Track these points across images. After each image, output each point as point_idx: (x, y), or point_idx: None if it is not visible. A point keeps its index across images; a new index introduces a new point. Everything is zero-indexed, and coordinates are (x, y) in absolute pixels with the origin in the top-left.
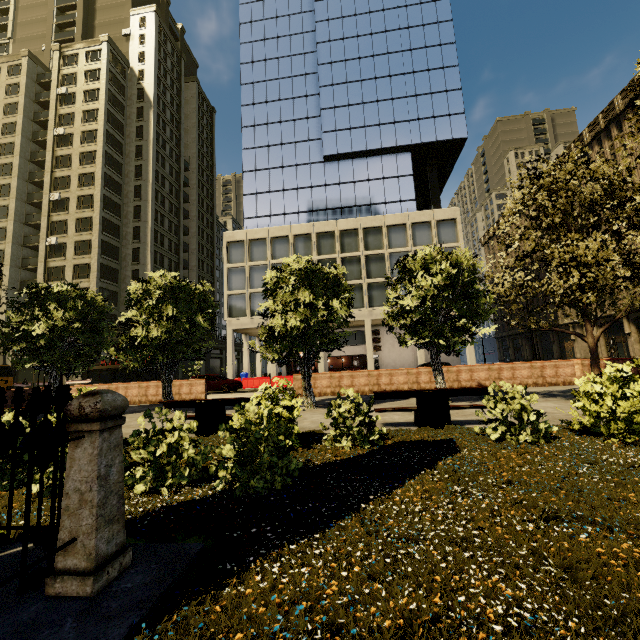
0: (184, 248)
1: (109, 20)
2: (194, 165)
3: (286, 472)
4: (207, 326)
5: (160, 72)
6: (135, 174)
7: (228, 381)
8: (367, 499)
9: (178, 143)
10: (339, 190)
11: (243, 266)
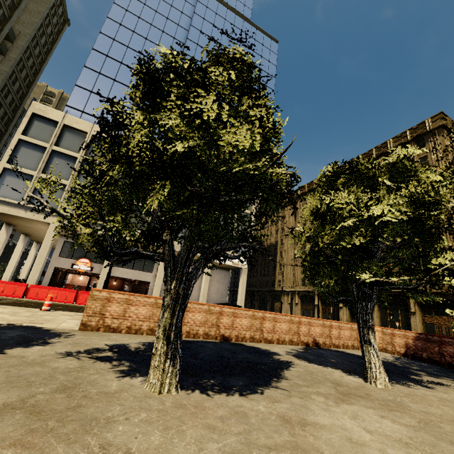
0: None
1: None
2: (22, 42)
3: None
4: None
5: None
6: None
7: None
8: None
9: (12, 8)
10: None
11: (44, 146)
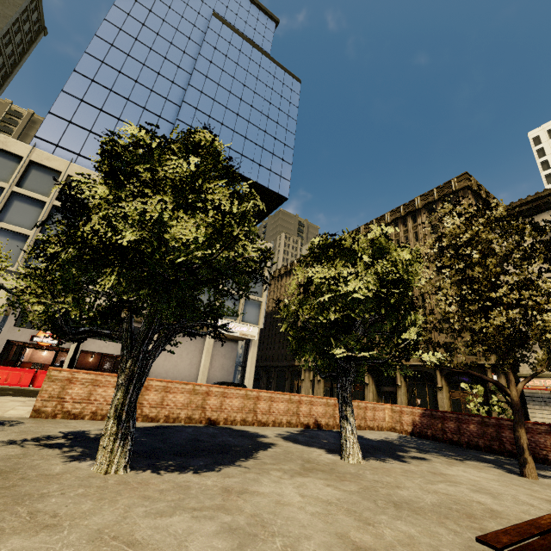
0: None
1: None
2: None
3: None
4: None
5: None
6: None
7: None
8: None
9: None
10: None
11: (1, 186)
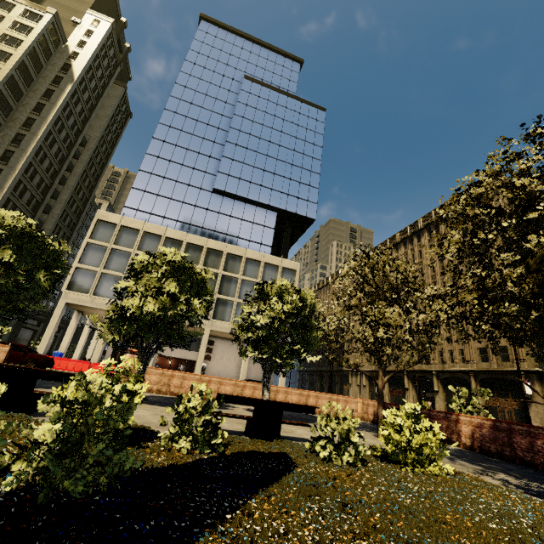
0: (45, 209)
1: (63, 3)
2: (92, 145)
3: (117, 472)
4: (46, 286)
5: (94, 63)
6: (24, 123)
7: (38, 356)
8: (223, 516)
9: (85, 121)
10: (217, 217)
11: (106, 246)
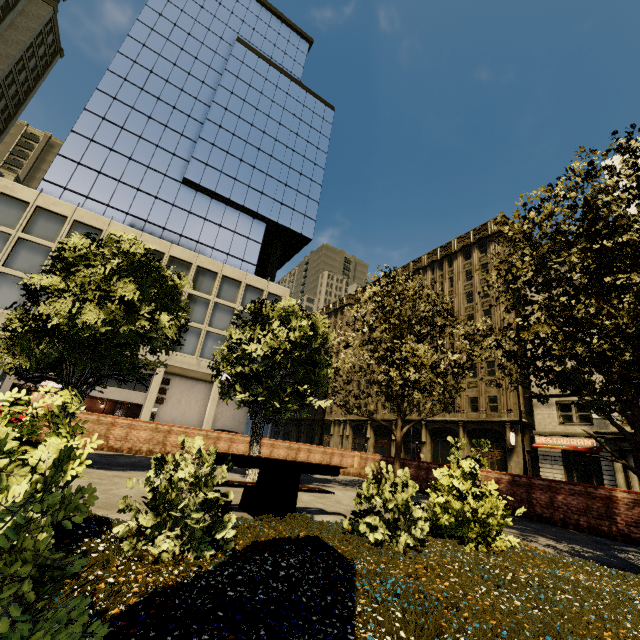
0: None
1: None
2: None
3: None
4: None
5: None
6: None
7: None
8: None
9: None
10: (187, 218)
11: (8, 233)
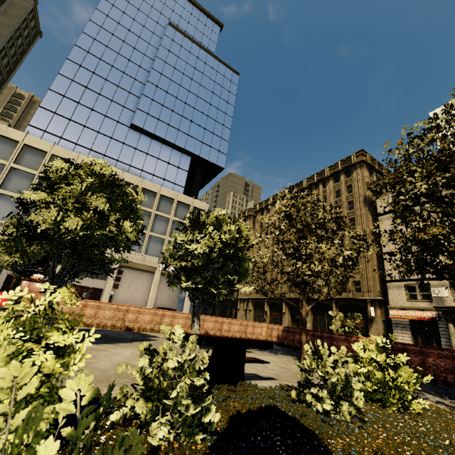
0: None
1: None
2: None
3: None
4: None
5: None
6: None
7: None
8: None
9: None
10: (134, 153)
11: (3, 163)
